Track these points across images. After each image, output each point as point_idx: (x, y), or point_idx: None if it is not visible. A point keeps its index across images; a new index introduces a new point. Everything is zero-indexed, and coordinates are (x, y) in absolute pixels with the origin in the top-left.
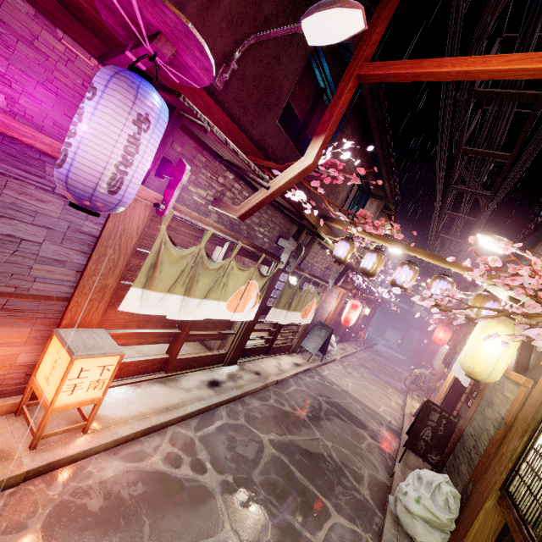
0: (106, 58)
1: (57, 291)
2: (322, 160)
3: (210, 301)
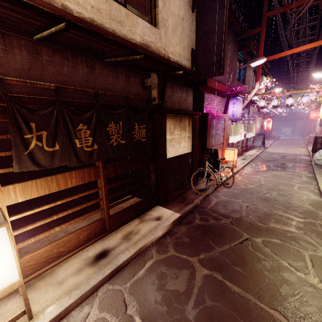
0: (218, 95)
1: (222, 142)
2: (260, 87)
3: (237, 136)
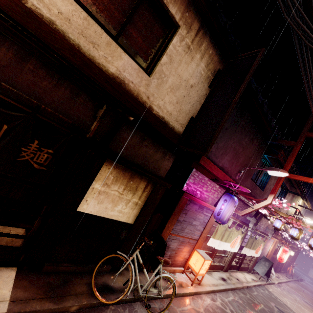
0: (216, 181)
1: (196, 238)
2: (274, 202)
3: (226, 243)
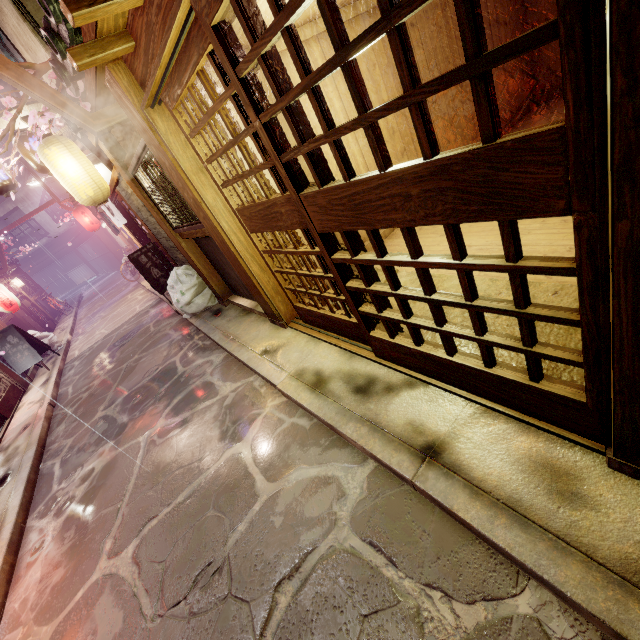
0: None
1: None
2: None
3: None
